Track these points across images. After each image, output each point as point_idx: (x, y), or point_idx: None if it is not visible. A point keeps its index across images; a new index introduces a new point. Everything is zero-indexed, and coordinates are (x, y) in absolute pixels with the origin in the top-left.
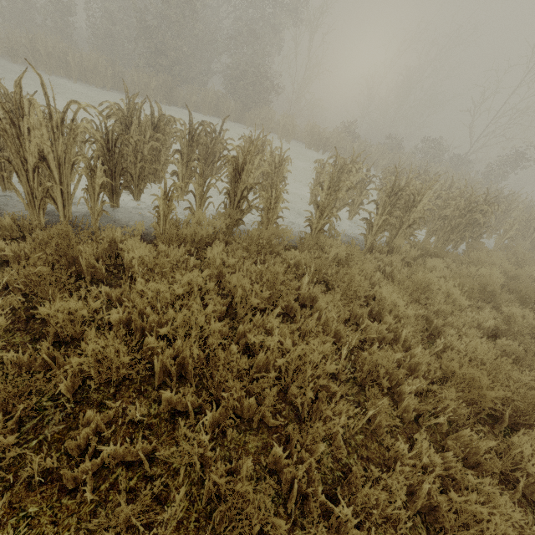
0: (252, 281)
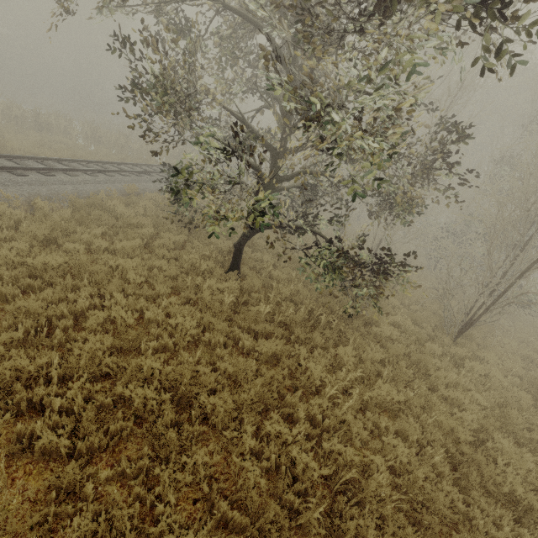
0: None
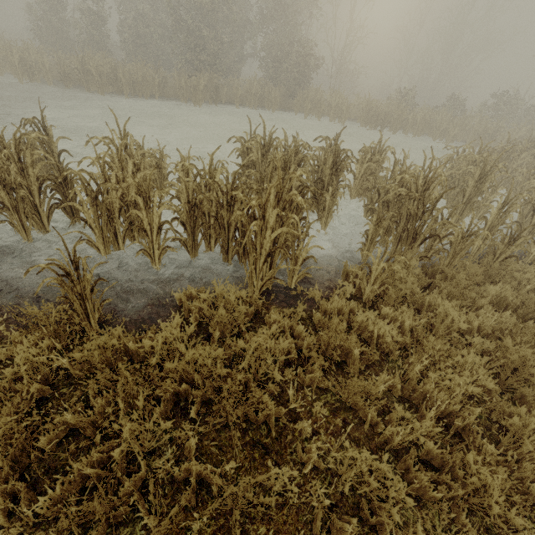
0: (482, 335)
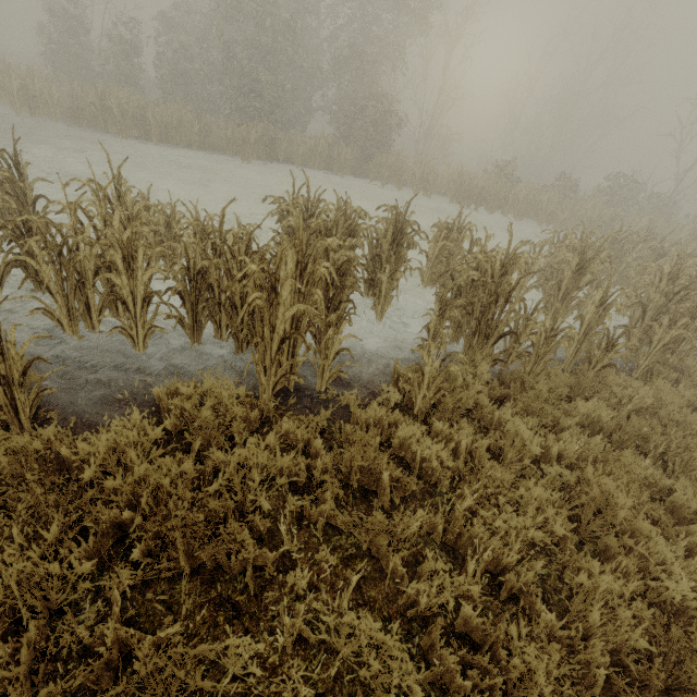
0: (564, 464)
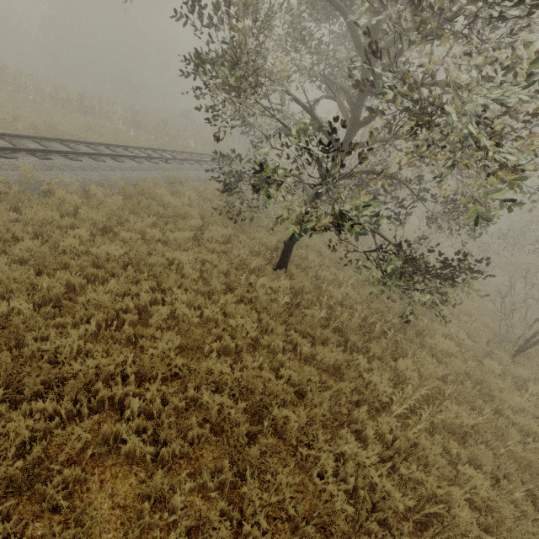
0: None
